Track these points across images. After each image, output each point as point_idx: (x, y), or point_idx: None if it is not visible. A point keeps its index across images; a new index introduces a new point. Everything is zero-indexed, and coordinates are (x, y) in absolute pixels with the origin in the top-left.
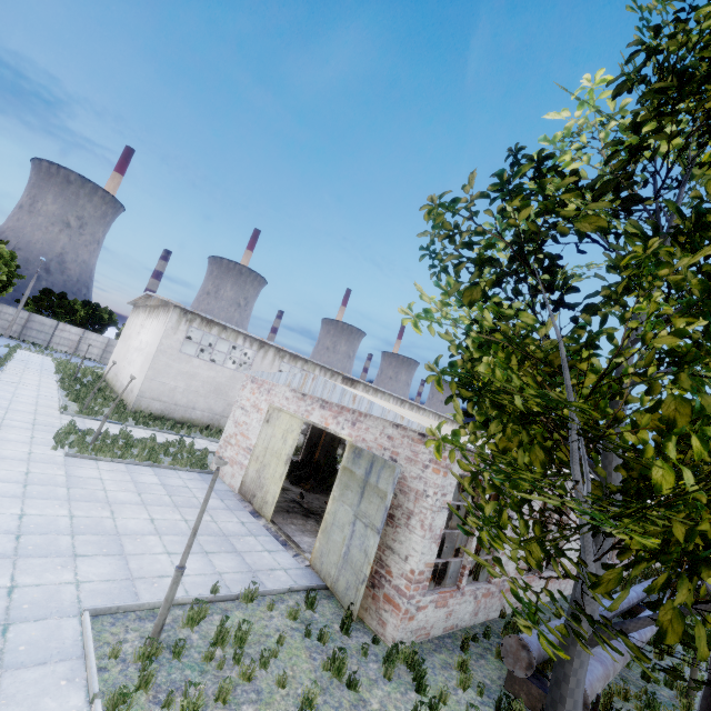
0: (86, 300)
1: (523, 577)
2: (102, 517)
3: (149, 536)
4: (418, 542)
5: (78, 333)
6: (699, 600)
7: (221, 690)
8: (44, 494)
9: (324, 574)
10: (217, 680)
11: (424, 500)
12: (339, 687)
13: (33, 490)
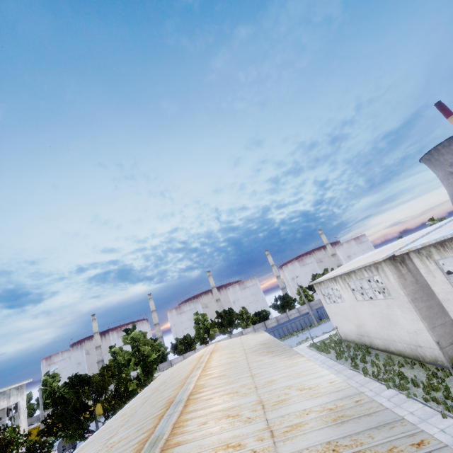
0: None
1: None
2: None
3: None
4: None
5: None
6: None
7: None
8: None
9: None
10: None
11: None
12: None
13: None
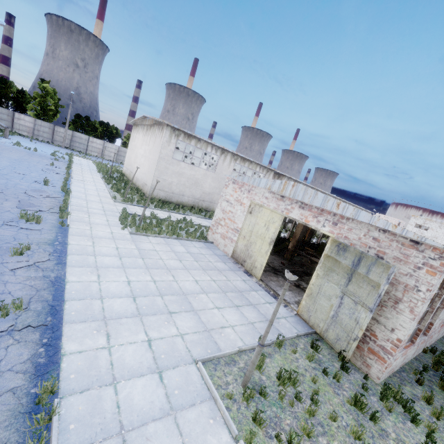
0: (101, 121)
1: (439, 327)
2: (170, 280)
3: (200, 294)
4: (406, 322)
5: (101, 144)
6: None
7: (304, 428)
8: (133, 265)
9: (313, 324)
10: (293, 415)
11: (415, 293)
12: (363, 418)
13: (126, 261)
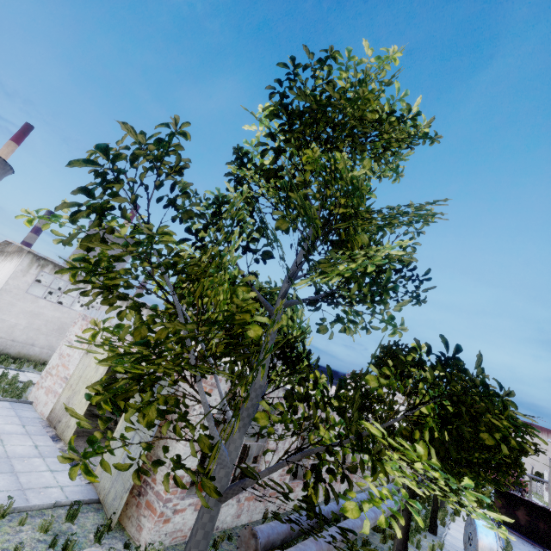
0: None
1: (288, 482)
2: None
3: None
4: (180, 450)
5: None
6: (428, 497)
7: None
8: None
9: (100, 489)
10: None
11: (192, 413)
12: None
13: None
